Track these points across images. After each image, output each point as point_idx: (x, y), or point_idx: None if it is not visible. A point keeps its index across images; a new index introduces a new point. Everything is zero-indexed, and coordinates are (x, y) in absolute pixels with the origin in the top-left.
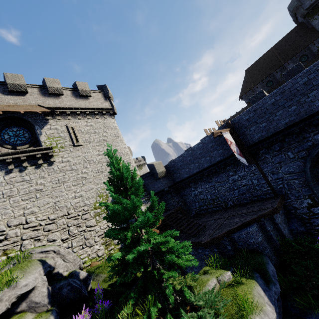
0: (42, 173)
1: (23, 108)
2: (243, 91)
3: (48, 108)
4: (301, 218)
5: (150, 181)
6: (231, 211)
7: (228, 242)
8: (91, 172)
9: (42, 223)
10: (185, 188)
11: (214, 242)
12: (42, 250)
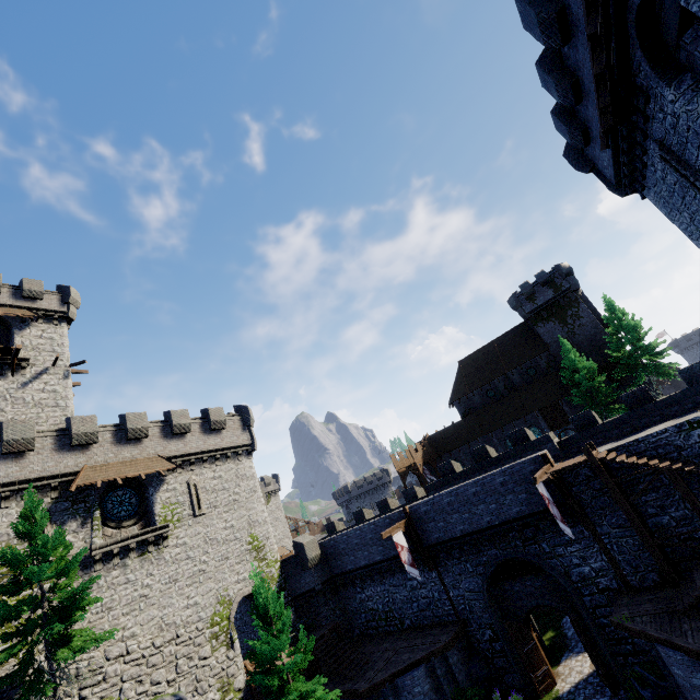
0: (151, 567)
1: (142, 467)
2: (455, 396)
3: (171, 462)
4: (485, 655)
5: (295, 572)
6: (405, 638)
7: (390, 691)
8: (213, 560)
9: (146, 653)
10: (347, 586)
11: (373, 691)
12: (172, 699)
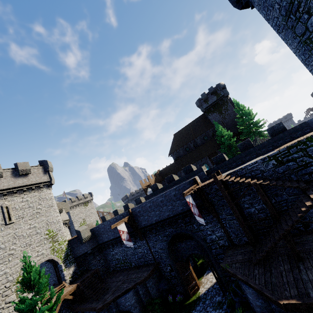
0: None
1: None
2: (171, 151)
3: None
4: (167, 278)
5: (77, 245)
6: (129, 273)
7: (113, 306)
8: (19, 247)
9: None
10: (106, 248)
11: (104, 307)
12: None
